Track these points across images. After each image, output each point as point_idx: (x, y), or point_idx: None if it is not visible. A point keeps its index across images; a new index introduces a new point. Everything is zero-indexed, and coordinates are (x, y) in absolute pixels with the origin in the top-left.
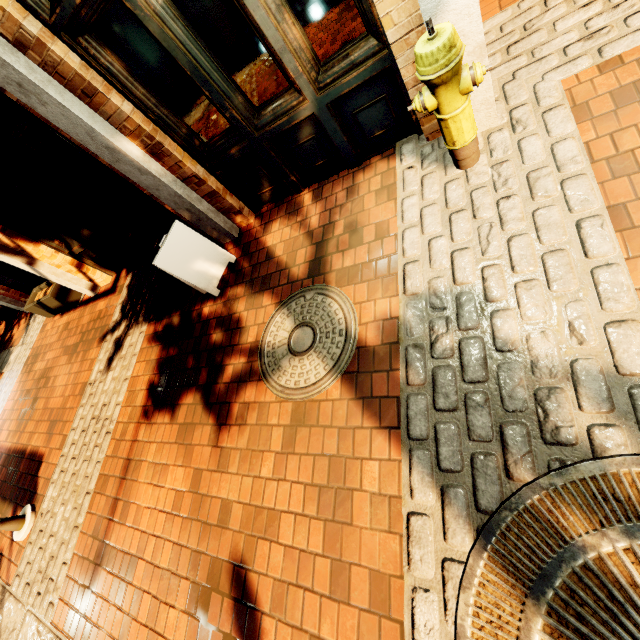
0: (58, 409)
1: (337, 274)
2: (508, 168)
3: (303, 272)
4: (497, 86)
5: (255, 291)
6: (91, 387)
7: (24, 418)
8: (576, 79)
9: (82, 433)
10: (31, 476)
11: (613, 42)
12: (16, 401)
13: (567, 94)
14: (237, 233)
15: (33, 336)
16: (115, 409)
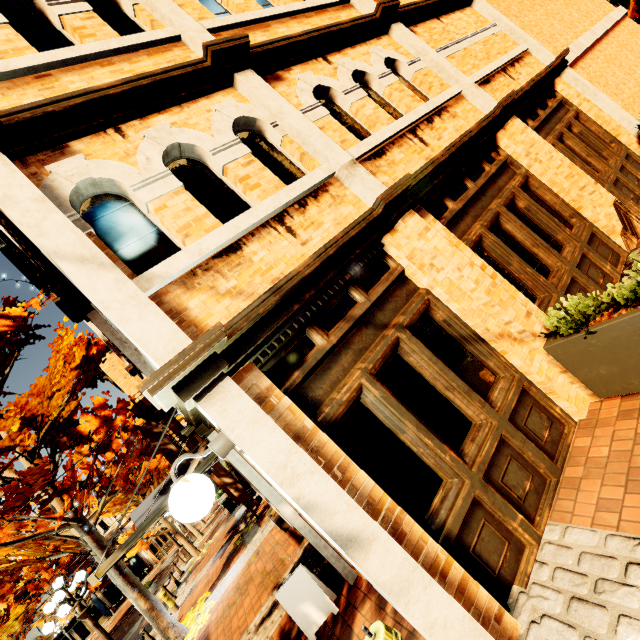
0: (232, 631)
1: None
2: None
3: None
4: None
5: None
6: (246, 636)
7: (225, 612)
8: None
9: None
10: None
11: None
12: (234, 587)
13: None
14: (353, 578)
15: (267, 530)
16: None
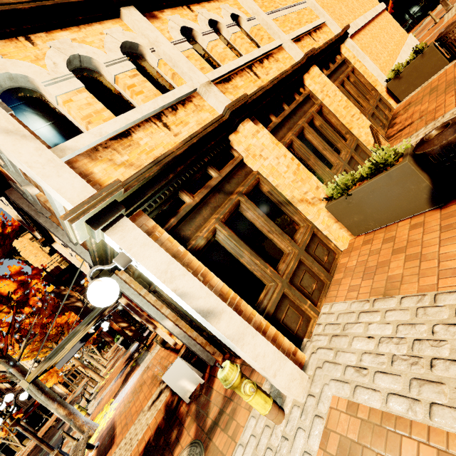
0: (132, 415)
1: (213, 445)
2: (284, 447)
3: (208, 425)
4: (315, 365)
5: (195, 416)
6: (142, 414)
7: (126, 406)
8: (341, 400)
9: (124, 444)
10: (106, 452)
11: (362, 387)
12: (131, 391)
13: (332, 409)
14: (213, 362)
15: (154, 352)
16: (136, 442)
